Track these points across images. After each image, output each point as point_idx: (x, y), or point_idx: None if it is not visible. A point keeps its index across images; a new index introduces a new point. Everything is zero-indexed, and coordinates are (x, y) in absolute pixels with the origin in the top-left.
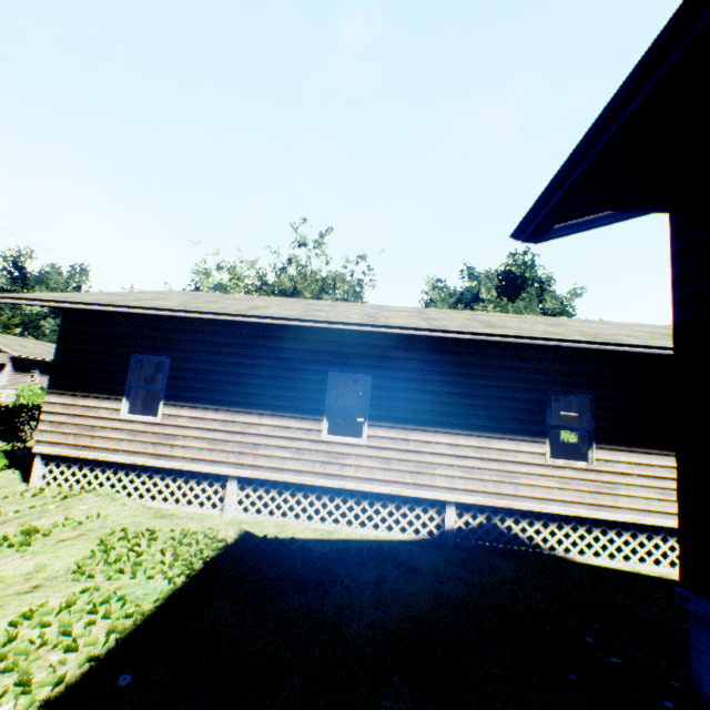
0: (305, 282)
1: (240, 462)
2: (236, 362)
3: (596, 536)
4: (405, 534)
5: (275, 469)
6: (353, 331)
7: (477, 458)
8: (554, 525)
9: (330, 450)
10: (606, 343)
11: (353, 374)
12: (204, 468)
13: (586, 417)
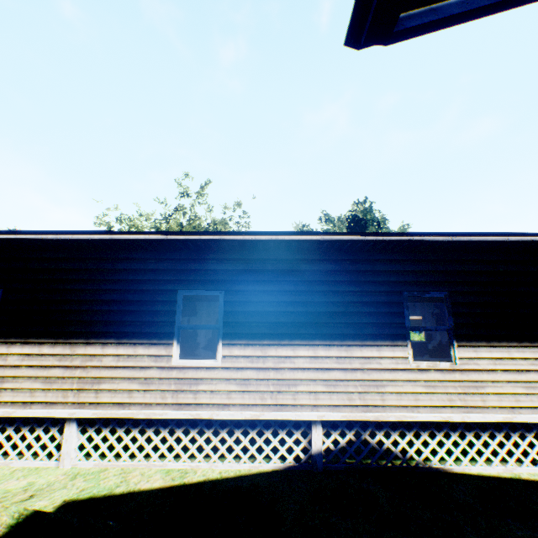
0: (190, 225)
1: (79, 400)
2: (77, 288)
3: (462, 433)
4: (270, 463)
5: (120, 405)
6: (193, 241)
7: (340, 369)
8: (426, 434)
9: (181, 377)
10: (459, 233)
11: (204, 291)
12: (36, 413)
13: (429, 318)
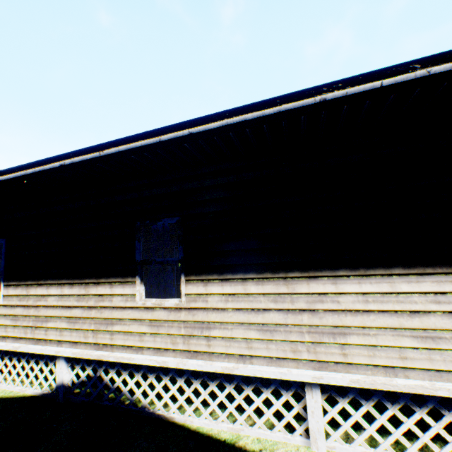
0: None
1: None
2: None
3: None
4: (33, 389)
5: None
6: None
7: (80, 307)
8: (152, 377)
9: None
10: (101, 145)
11: None
12: None
13: None
